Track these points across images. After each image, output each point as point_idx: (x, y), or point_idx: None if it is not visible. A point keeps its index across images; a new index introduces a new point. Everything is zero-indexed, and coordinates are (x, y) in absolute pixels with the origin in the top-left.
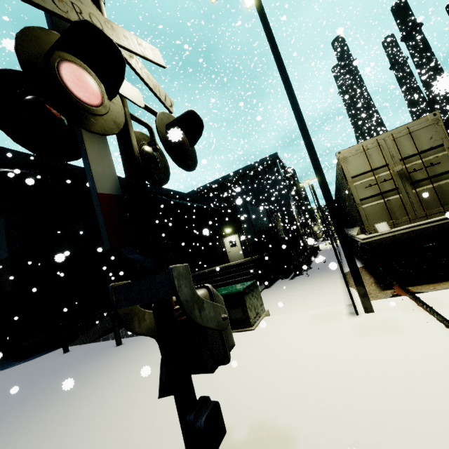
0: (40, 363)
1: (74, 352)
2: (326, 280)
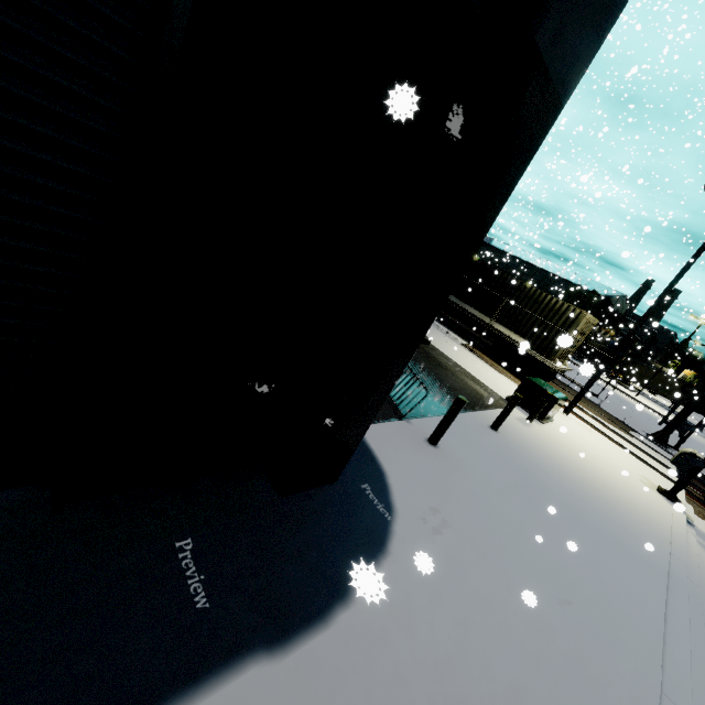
0: (452, 475)
1: (453, 443)
2: (465, 352)
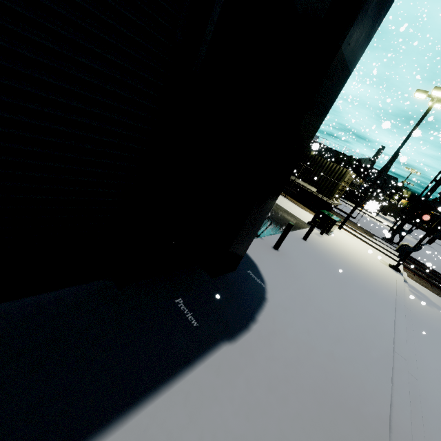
0: (288, 264)
1: (285, 248)
2: (282, 197)
